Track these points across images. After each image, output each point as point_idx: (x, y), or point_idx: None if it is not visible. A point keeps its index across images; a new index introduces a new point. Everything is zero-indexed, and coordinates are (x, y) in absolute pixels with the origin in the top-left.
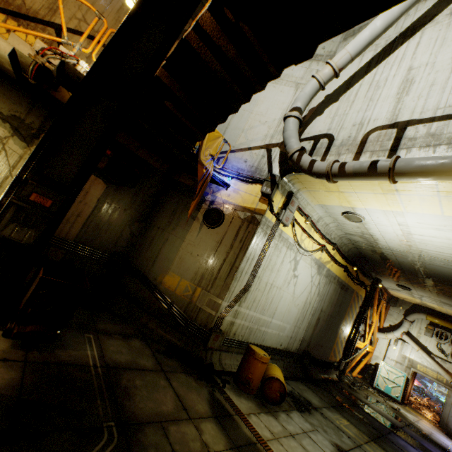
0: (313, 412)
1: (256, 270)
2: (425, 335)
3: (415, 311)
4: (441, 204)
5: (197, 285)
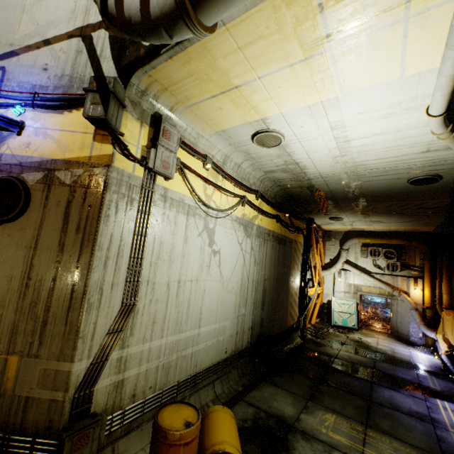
0: (292, 442)
1: (136, 272)
2: (361, 258)
3: (348, 238)
4: (406, 45)
5: (7, 353)
